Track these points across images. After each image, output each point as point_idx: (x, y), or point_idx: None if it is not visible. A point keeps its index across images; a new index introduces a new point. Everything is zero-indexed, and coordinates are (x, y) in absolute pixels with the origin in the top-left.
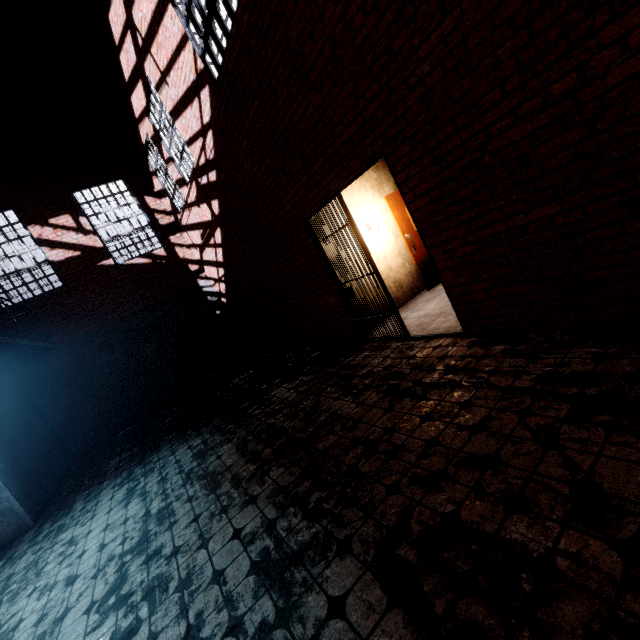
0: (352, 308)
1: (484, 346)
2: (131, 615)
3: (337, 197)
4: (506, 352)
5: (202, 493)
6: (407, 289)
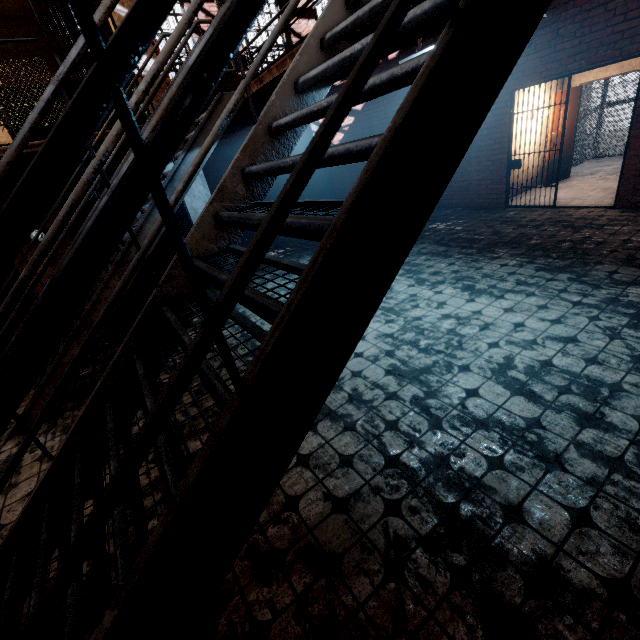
0: (509, 178)
1: (634, 213)
2: (458, 284)
3: (569, 78)
4: None
5: (437, 258)
6: (530, 180)
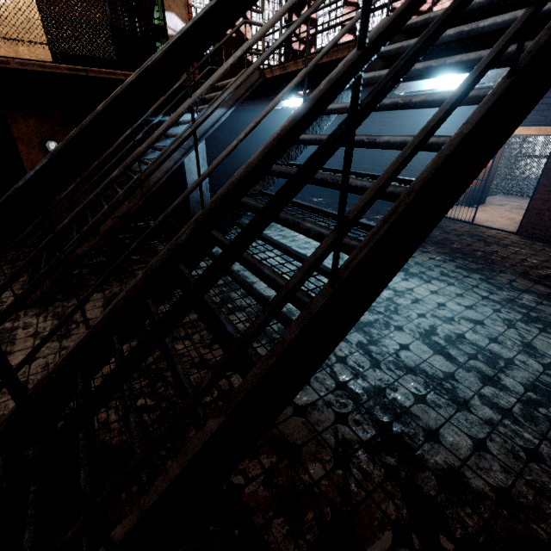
0: None
1: (530, 241)
2: None
3: None
4: (545, 246)
5: None
6: None
